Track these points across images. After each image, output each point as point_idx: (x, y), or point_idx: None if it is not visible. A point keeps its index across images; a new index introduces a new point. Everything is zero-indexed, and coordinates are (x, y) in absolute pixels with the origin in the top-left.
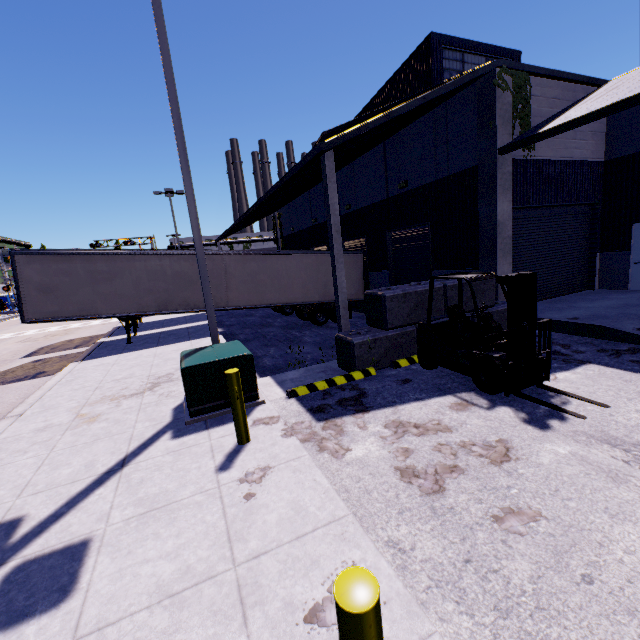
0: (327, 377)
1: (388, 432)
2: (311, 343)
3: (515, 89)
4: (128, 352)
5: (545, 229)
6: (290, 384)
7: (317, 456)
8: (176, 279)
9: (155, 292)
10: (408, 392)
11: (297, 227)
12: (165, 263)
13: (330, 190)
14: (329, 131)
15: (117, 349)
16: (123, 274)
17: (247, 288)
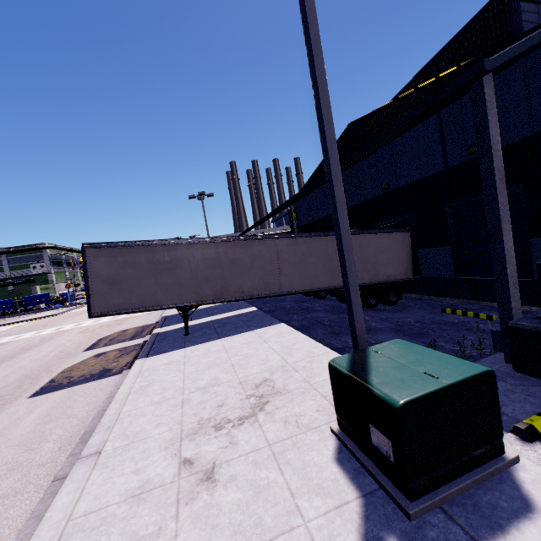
0: (522, 390)
1: None
2: (387, 330)
3: None
4: (192, 345)
5: None
6: None
7: None
8: (231, 266)
9: (212, 280)
10: None
11: (317, 216)
12: (221, 250)
13: (490, 125)
14: (358, 120)
15: (177, 341)
16: (182, 263)
17: (299, 272)
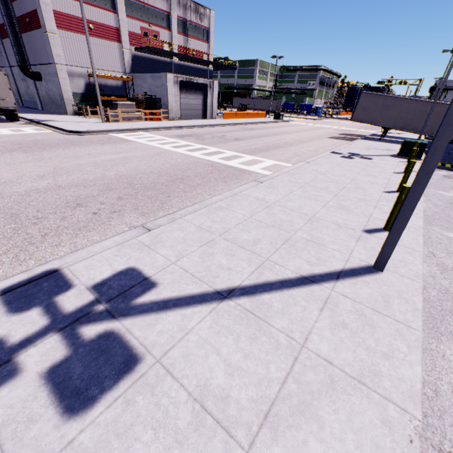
0: None
1: (452, 174)
2: None
3: None
4: (379, 142)
5: None
6: None
7: None
8: (418, 115)
9: (404, 119)
10: None
11: None
12: (418, 105)
13: None
14: None
15: (374, 140)
16: (395, 108)
17: None
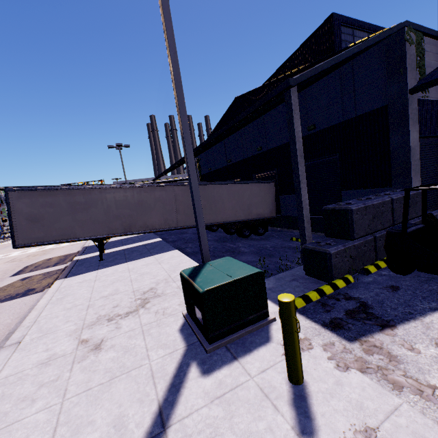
0: (304, 285)
1: None
2: (250, 253)
3: (415, 45)
4: (103, 268)
5: (435, 154)
6: (273, 294)
7: (402, 399)
8: (138, 206)
9: (122, 217)
10: (412, 300)
11: (214, 167)
12: (129, 194)
13: (295, 120)
14: (241, 95)
15: (93, 266)
16: (96, 204)
17: (192, 211)
